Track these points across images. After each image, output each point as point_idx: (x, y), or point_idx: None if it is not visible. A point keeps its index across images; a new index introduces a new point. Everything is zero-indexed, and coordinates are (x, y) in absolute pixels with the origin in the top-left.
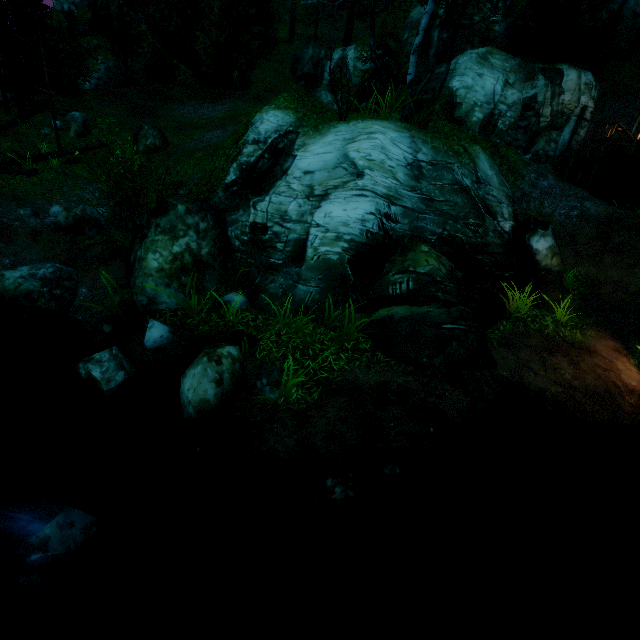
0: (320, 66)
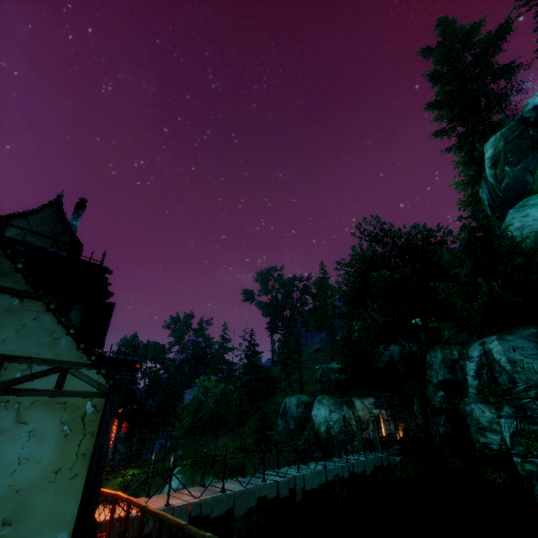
0: (281, 405)
